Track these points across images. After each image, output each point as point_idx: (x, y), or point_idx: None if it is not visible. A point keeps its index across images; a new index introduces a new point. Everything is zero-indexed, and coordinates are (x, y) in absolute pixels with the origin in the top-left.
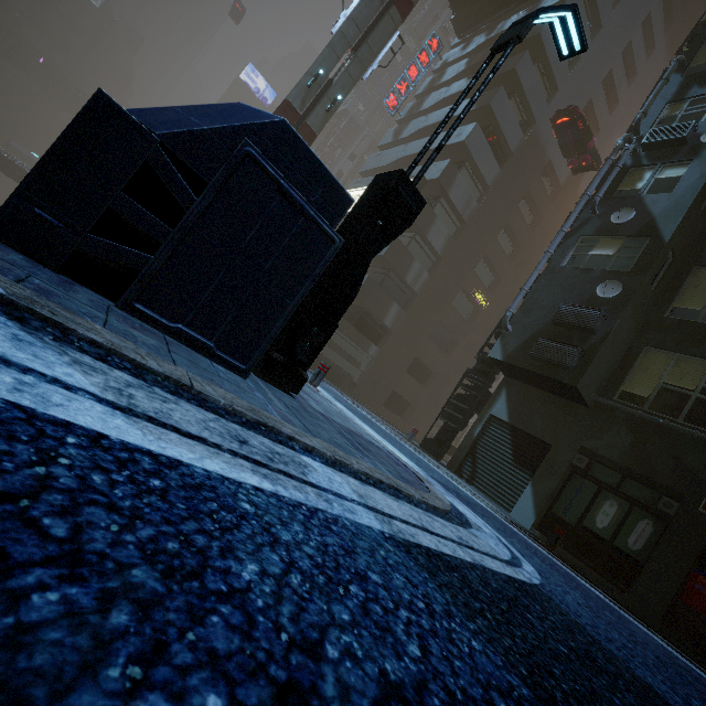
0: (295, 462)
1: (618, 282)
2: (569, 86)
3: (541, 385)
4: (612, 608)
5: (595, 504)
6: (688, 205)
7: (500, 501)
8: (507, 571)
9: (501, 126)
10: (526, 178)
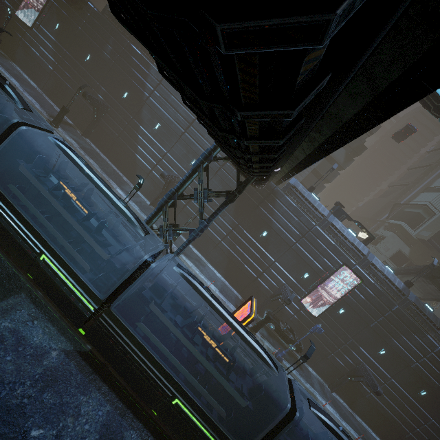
0: None
1: None
2: None
3: None
4: None
5: None
6: None
7: None
8: None
9: None
10: None
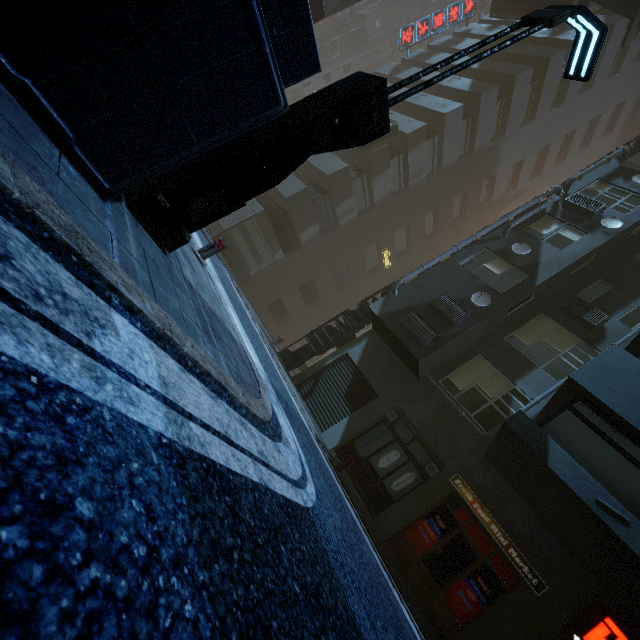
0: (87, 316)
1: (490, 298)
2: (543, 122)
3: (395, 348)
4: (358, 529)
5: (385, 449)
6: (566, 266)
7: (319, 421)
8: (289, 493)
9: (479, 121)
10: (472, 179)
